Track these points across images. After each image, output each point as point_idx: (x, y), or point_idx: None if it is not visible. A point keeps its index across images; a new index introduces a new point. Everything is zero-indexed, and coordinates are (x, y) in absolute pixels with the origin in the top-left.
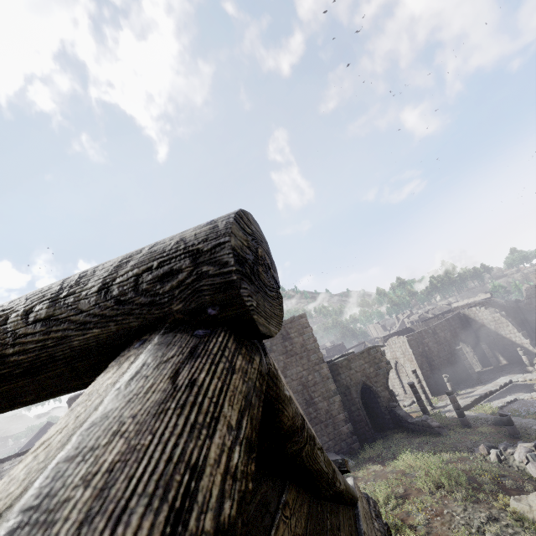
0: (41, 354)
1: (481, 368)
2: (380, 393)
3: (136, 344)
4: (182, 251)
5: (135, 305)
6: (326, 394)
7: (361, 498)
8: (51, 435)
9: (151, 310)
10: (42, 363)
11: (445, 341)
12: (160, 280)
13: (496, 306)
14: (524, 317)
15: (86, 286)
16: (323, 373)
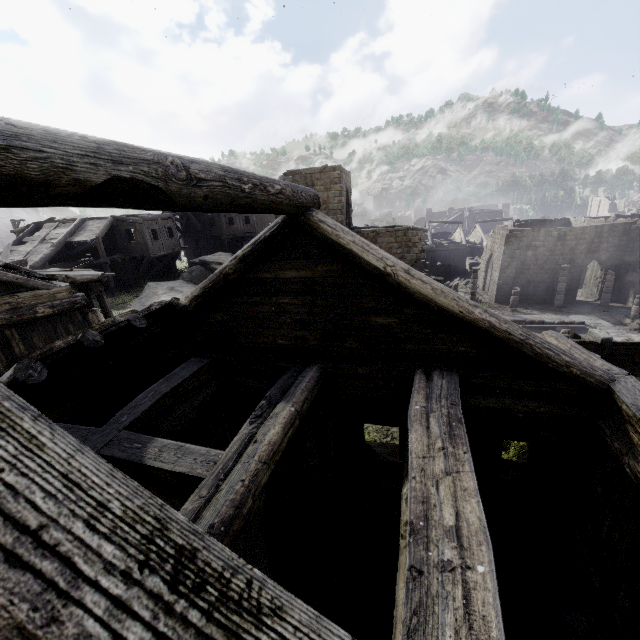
0: None
1: (595, 300)
2: None
3: None
4: None
5: None
6: None
7: (58, 292)
8: None
9: None
10: None
11: (568, 253)
12: None
13: None
14: None
15: None
16: None
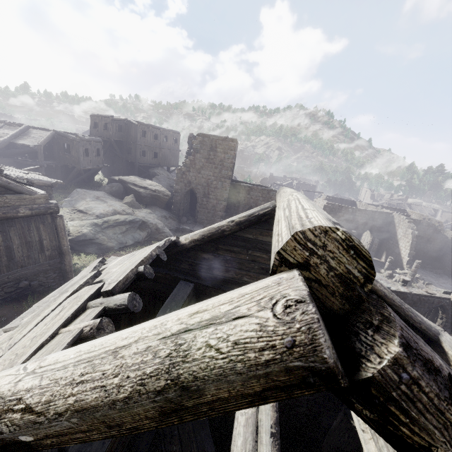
0: None
1: None
2: None
3: None
4: None
5: None
6: (219, 197)
7: (38, 198)
8: None
9: None
10: None
11: (356, 223)
12: None
13: (432, 227)
14: (445, 249)
15: None
16: (224, 185)
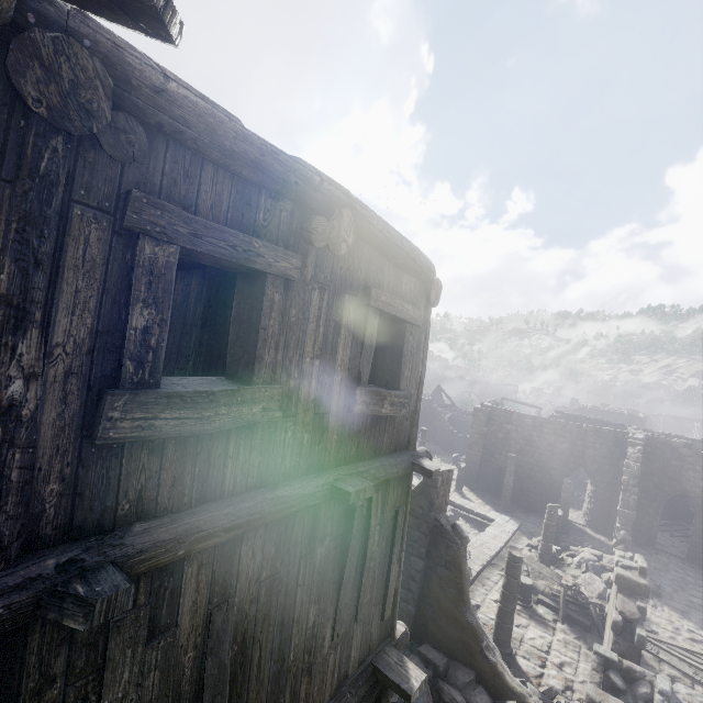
0: None
1: (582, 524)
2: None
3: None
4: None
5: None
6: None
7: None
8: None
9: None
10: None
11: (546, 448)
12: None
13: None
14: None
15: None
16: None
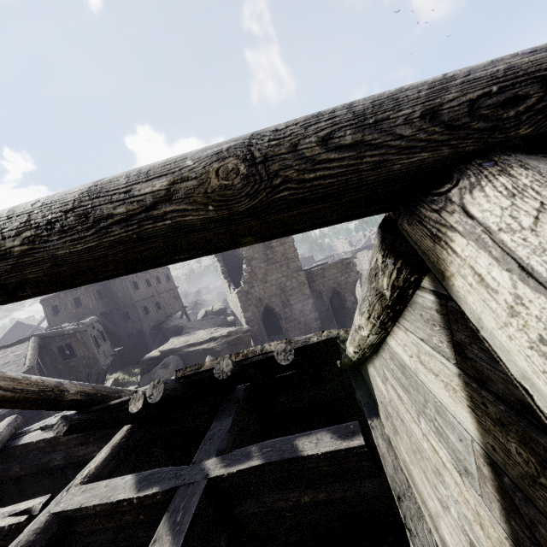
0: (354, 178)
1: None
2: (347, 297)
3: (480, 165)
4: (530, 76)
5: (475, 129)
6: (301, 297)
7: None
8: (544, 203)
9: (496, 134)
10: (347, 187)
11: None
12: (505, 105)
13: None
14: None
15: (404, 110)
16: (300, 279)
